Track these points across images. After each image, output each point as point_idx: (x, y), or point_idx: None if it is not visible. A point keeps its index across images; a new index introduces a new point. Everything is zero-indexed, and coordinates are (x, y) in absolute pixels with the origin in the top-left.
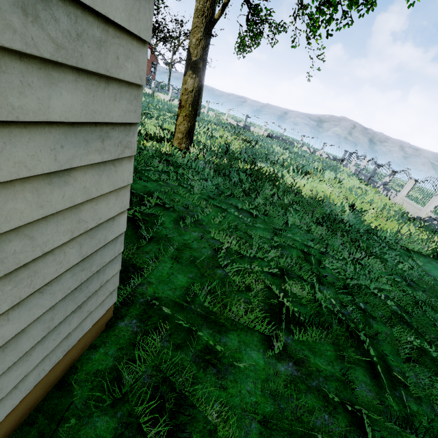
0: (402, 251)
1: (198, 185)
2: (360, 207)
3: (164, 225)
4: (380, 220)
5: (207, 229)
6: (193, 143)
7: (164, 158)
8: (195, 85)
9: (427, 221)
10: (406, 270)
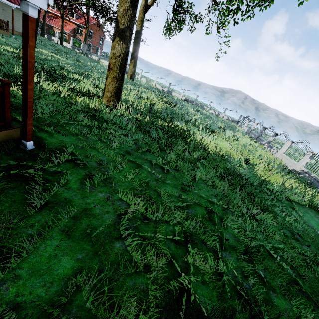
0: (286, 202)
1: (118, 140)
2: (252, 161)
3: (68, 185)
4: (268, 173)
5: (115, 188)
6: (121, 101)
7: (89, 113)
8: (122, 51)
9: (300, 173)
10: (291, 223)
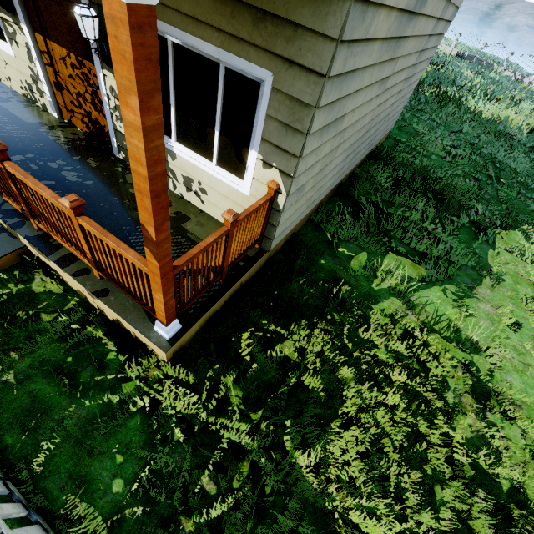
0: None
1: None
2: None
3: None
4: None
5: (409, 123)
6: None
7: None
8: None
9: None
10: None
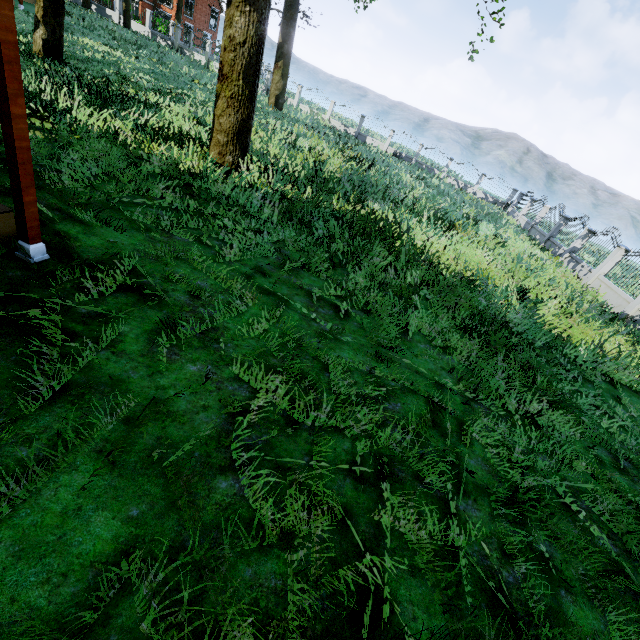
0: (604, 385)
1: (240, 242)
2: (534, 293)
3: (119, 346)
4: (568, 321)
5: (227, 353)
6: (251, 155)
7: (177, 181)
8: (250, 31)
9: (638, 322)
10: (614, 432)
